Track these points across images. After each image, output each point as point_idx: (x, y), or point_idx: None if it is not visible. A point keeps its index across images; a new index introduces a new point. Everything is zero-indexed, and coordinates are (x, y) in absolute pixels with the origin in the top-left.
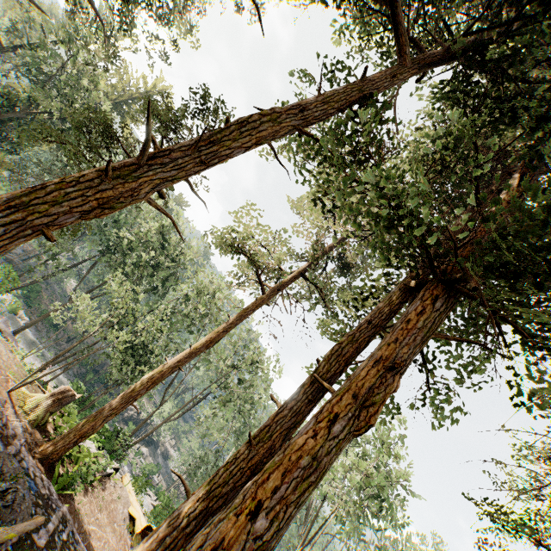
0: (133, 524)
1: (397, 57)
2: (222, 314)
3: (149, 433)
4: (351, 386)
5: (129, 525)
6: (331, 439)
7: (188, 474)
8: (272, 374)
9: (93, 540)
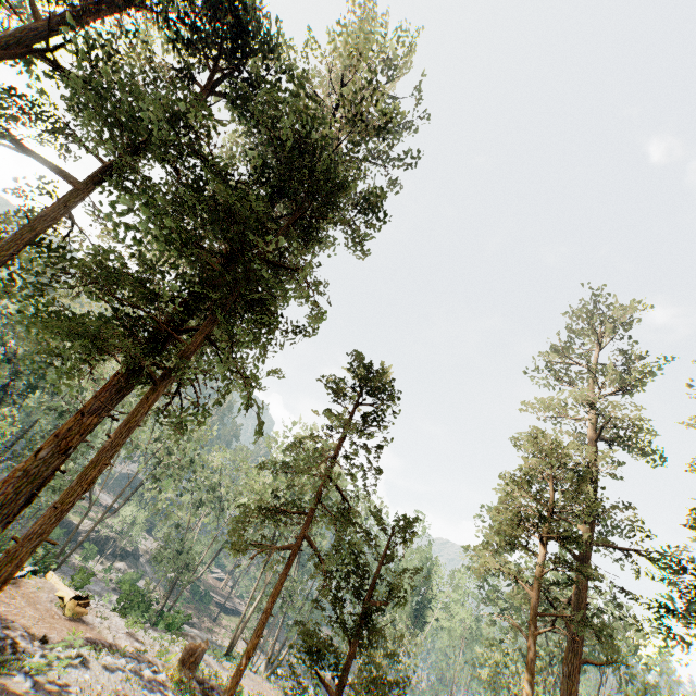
0: (63, 602)
1: (75, 188)
2: (136, 393)
3: (85, 537)
4: (56, 430)
5: (60, 604)
6: (39, 460)
7: (154, 559)
8: (205, 435)
9: (8, 616)
